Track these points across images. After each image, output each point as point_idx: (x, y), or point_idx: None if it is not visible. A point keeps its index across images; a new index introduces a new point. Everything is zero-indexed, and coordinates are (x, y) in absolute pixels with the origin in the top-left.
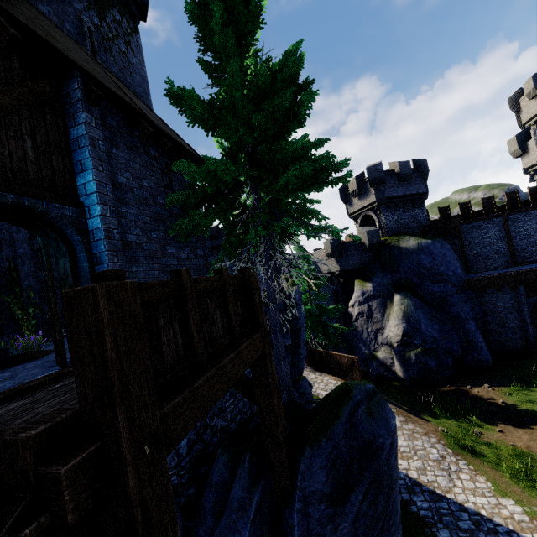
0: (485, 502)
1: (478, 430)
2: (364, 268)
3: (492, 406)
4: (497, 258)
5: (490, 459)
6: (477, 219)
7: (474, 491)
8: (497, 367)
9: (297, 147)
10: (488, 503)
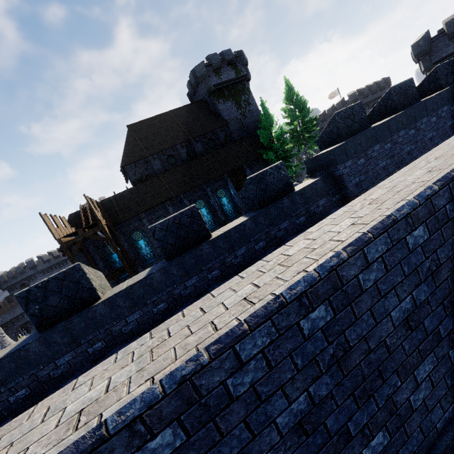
0: None
1: None
2: None
3: None
4: None
5: None
6: None
7: None
8: None
9: None
10: None
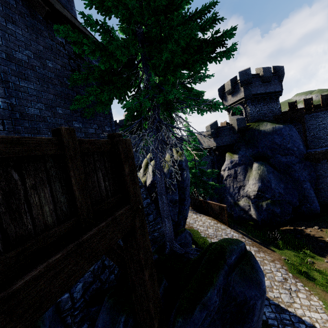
0: (318, 317)
1: (311, 260)
2: (233, 145)
3: (321, 243)
4: (327, 138)
5: (321, 283)
6: (317, 110)
7: (309, 307)
8: (324, 214)
9: (182, 17)
10: (321, 318)
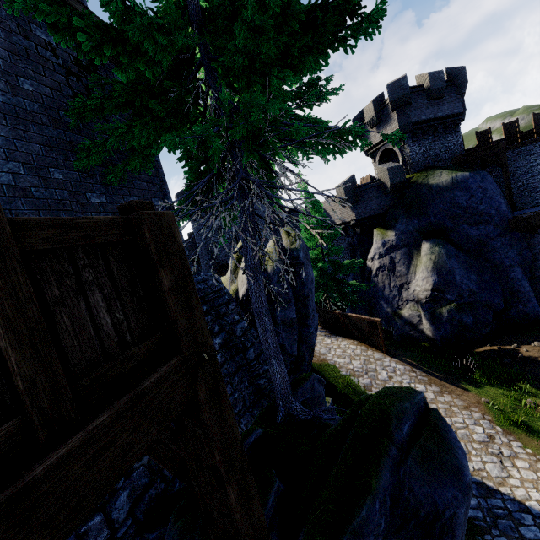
0: None
1: (533, 401)
2: (385, 215)
3: None
4: None
5: None
6: (527, 142)
7: (536, 483)
8: None
9: None
10: None
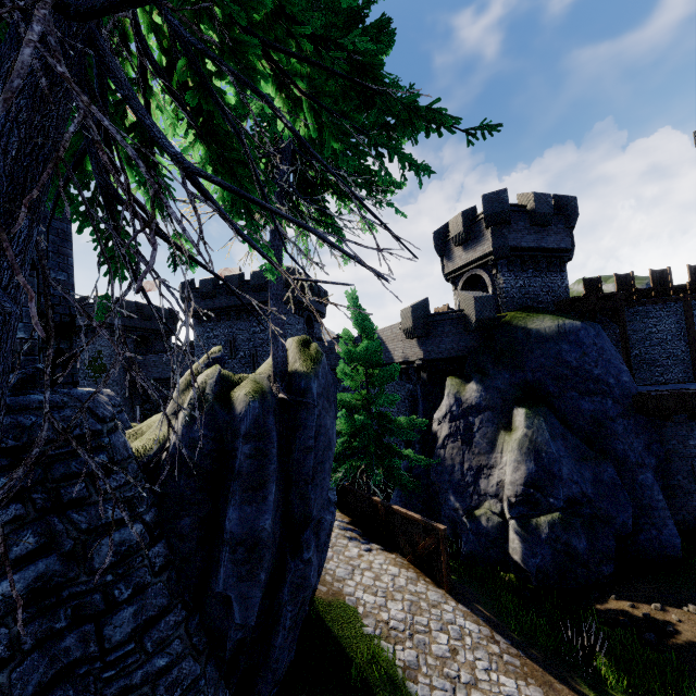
0: None
1: None
2: (464, 359)
3: None
4: (670, 365)
5: None
6: (645, 301)
7: None
8: None
9: None
10: None
